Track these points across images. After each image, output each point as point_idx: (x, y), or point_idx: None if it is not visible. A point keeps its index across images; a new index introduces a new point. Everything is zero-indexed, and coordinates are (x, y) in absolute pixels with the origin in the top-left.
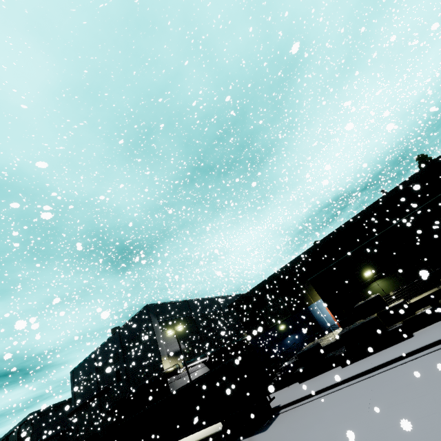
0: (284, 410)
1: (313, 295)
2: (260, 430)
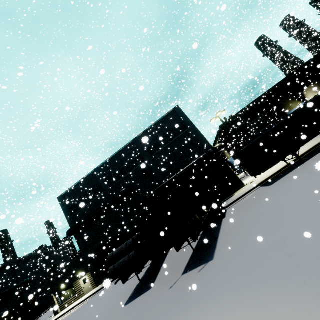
0: None
1: (288, 107)
2: None
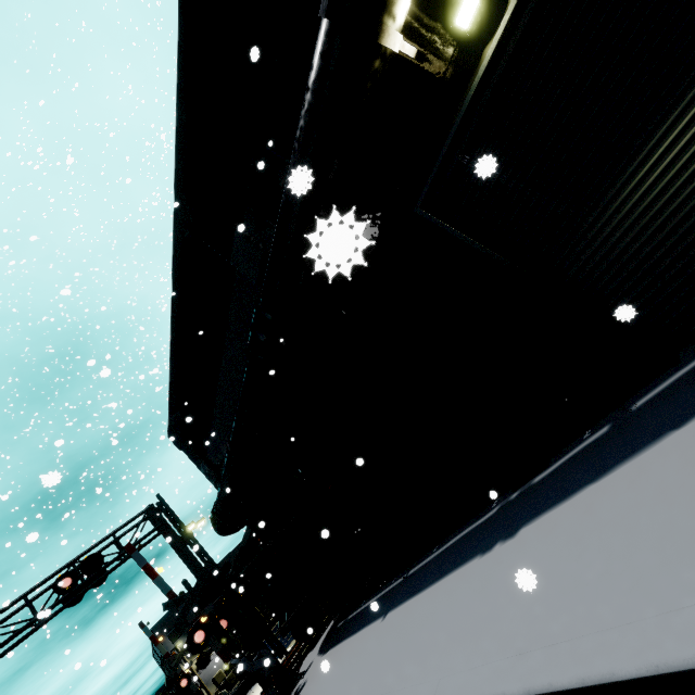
0: None
1: None
2: None
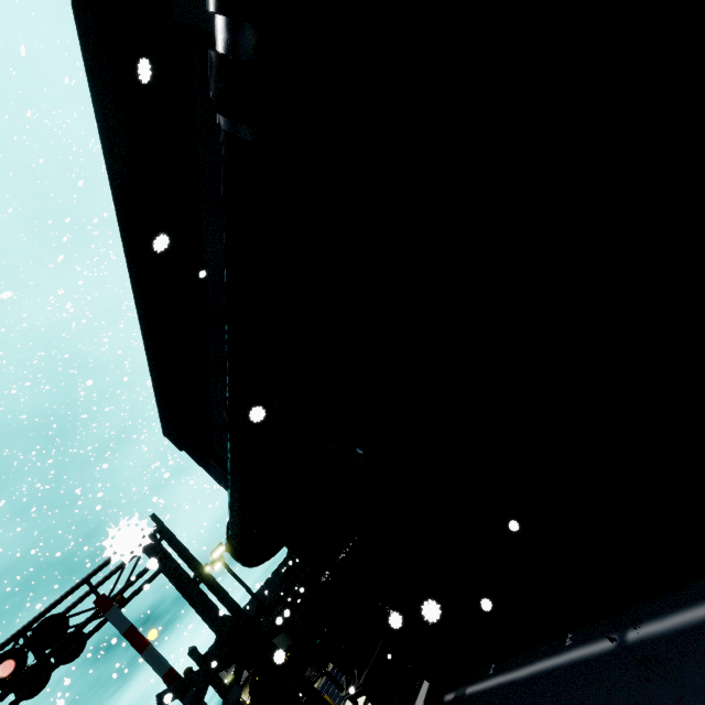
0: None
1: None
2: None
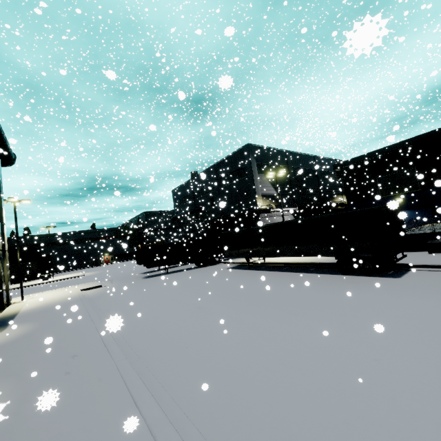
0: (420, 269)
1: None
2: (386, 275)
